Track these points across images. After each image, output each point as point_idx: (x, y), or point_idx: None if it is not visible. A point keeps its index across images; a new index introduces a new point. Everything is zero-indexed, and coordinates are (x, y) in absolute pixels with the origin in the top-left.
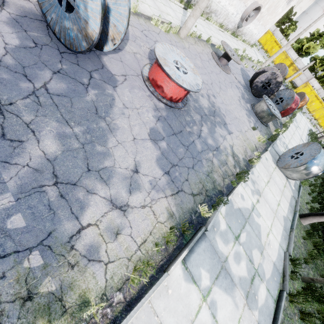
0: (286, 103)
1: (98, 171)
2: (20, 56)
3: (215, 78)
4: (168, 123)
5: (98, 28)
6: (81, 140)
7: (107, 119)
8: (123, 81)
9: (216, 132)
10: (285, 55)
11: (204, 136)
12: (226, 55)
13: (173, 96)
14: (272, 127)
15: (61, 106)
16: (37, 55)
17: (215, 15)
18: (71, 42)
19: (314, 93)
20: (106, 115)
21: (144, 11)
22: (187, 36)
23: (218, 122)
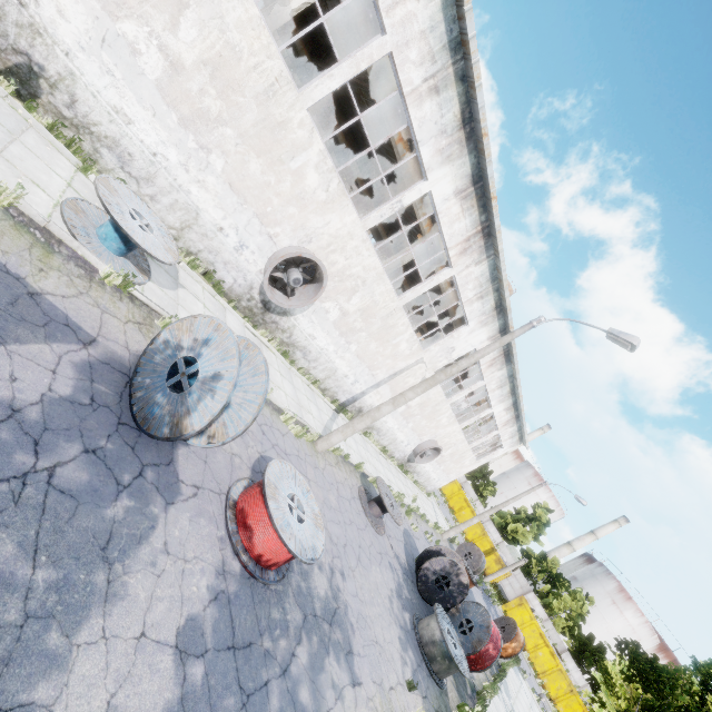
0: (478, 636)
1: (7, 711)
2: (55, 412)
3: (354, 535)
4: (231, 613)
5: (200, 426)
6: (31, 604)
7: (117, 567)
8: (190, 497)
9: (326, 671)
10: (482, 529)
11: (295, 675)
12: (381, 501)
13: (265, 555)
14: (452, 692)
15: (51, 513)
16: (82, 418)
17: (378, 433)
18: (147, 417)
19: (537, 627)
20: (119, 558)
21: (276, 400)
22: (327, 450)
23: (336, 642)
